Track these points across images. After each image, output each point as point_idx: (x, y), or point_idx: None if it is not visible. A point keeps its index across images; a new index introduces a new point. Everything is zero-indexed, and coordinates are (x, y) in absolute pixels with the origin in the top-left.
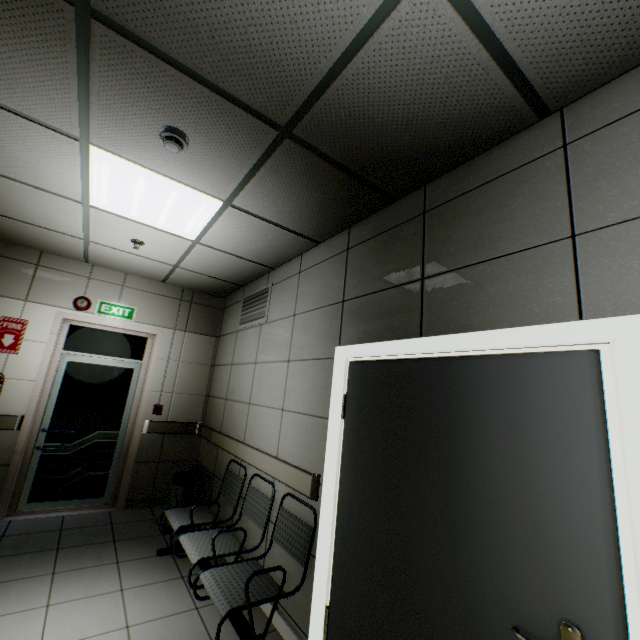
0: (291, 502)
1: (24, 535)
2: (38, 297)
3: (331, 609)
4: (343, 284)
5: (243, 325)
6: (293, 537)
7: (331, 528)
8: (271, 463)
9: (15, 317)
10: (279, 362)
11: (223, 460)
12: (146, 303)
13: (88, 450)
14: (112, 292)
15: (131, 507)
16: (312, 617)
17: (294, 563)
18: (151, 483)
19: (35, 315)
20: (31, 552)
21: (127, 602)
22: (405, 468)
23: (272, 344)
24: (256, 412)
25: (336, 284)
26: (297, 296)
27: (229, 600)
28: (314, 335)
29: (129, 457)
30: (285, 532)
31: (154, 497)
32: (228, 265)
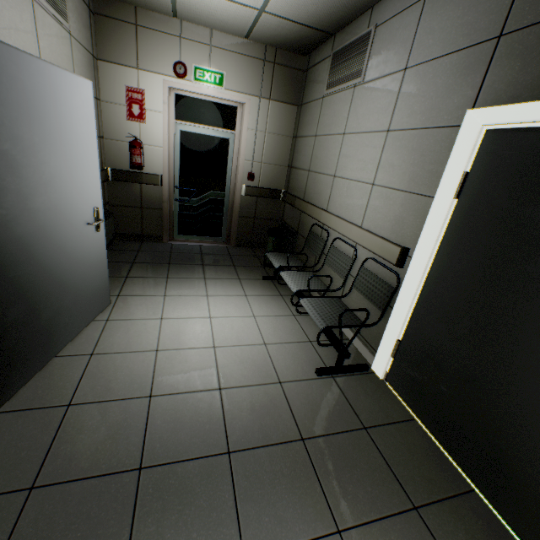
0: (372, 265)
1: (182, 254)
2: (145, 64)
3: (402, 343)
4: (508, 4)
5: (330, 89)
6: (372, 290)
7: (414, 292)
8: (355, 231)
9: (134, 87)
10: (374, 133)
11: (305, 223)
12: (232, 67)
13: (206, 205)
14: (202, 55)
15: (239, 246)
16: (382, 342)
17: (369, 306)
18: (250, 232)
19: (147, 84)
20: (189, 264)
21: (250, 303)
22: (537, 260)
23: (367, 111)
24: (341, 185)
25: (493, 6)
26: (414, 39)
27: (324, 321)
28: (432, 96)
29: (234, 212)
30: (365, 285)
31: (253, 242)
32: (322, 0)
